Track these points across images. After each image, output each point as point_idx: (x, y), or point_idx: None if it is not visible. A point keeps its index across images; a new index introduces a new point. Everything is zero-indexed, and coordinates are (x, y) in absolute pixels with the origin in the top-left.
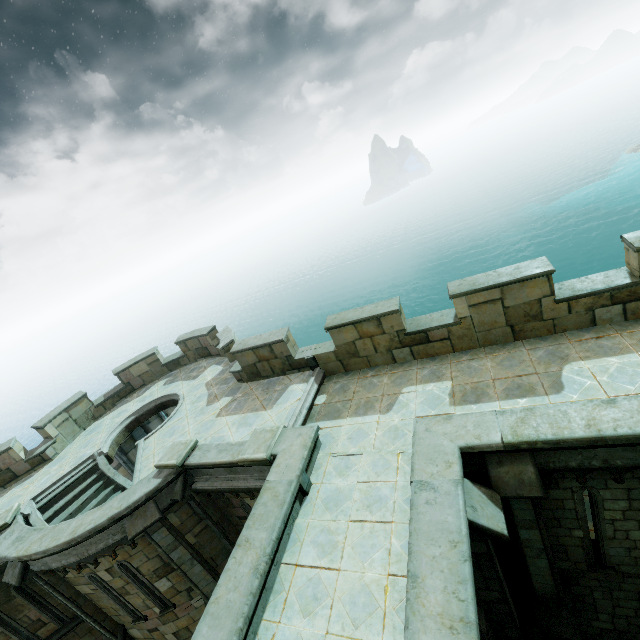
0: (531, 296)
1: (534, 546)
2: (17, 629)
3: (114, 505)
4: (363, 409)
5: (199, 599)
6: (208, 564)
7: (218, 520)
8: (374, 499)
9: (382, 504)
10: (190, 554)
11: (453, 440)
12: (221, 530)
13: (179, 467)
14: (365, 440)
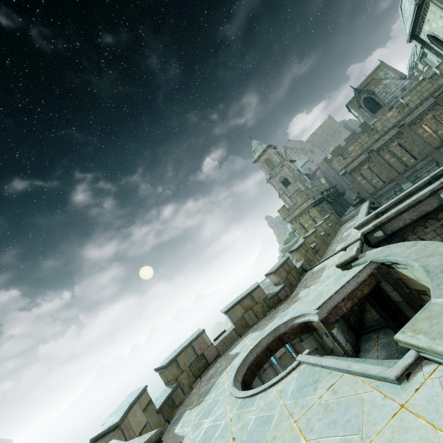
0: (319, 235)
1: None
2: None
3: (387, 250)
4: None
5: None
6: None
7: None
8: None
9: None
10: None
11: (363, 219)
12: None
13: (359, 249)
14: None
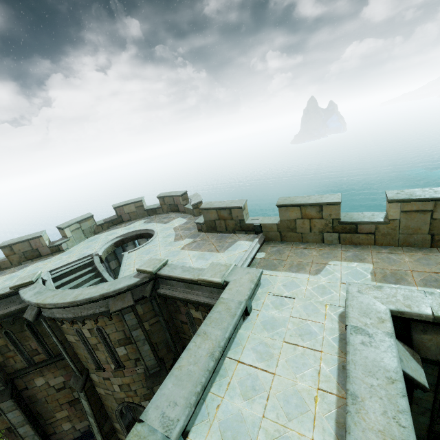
0: None
1: (423, 405)
2: (22, 351)
3: (105, 287)
4: (296, 268)
5: (141, 368)
6: (153, 346)
7: (167, 319)
8: (305, 331)
9: (312, 336)
10: (144, 336)
11: (384, 303)
12: (167, 326)
13: (153, 274)
14: (297, 289)
